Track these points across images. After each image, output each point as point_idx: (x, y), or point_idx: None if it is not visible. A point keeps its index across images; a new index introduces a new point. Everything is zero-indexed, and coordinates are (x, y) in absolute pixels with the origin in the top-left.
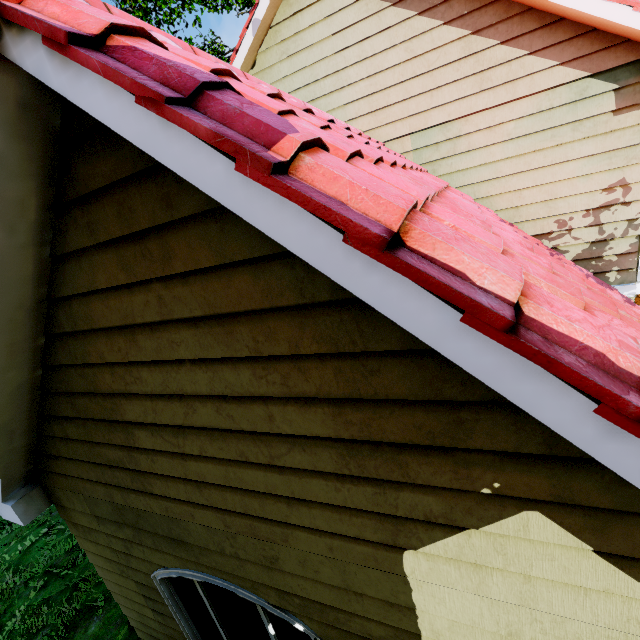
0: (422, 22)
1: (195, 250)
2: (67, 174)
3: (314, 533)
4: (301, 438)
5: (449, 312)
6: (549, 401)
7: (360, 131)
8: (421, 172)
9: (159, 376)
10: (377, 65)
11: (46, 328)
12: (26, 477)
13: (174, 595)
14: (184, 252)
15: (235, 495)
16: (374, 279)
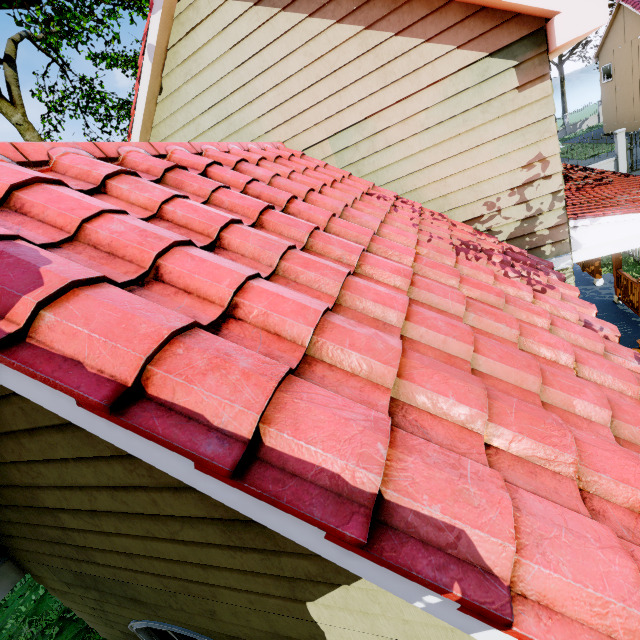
0: (315, 24)
1: None
2: None
3: (233, 590)
4: (186, 517)
5: (185, 460)
6: (293, 528)
7: (278, 143)
8: (329, 187)
9: (54, 471)
10: (281, 73)
11: None
12: None
13: (155, 639)
14: None
15: (160, 562)
16: (119, 433)
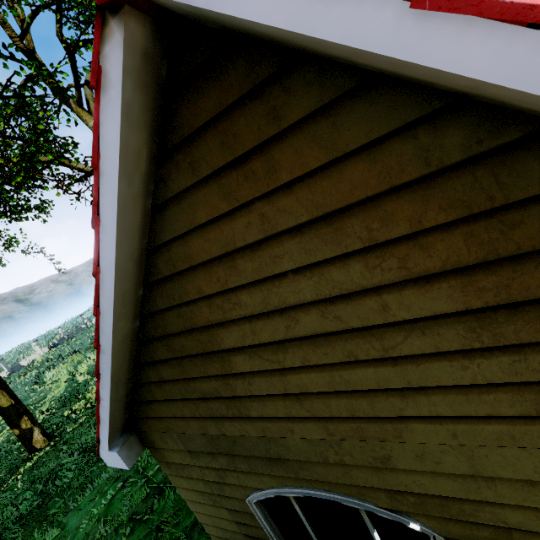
0: None
1: (303, 154)
2: (170, 122)
3: (433, 422)
4: (420, 321)
5: None
6: None
7: None
8: None
9: (259, 295)
10: None
11: (145, 278)
12: (123, 426)
13: (268, 517)
14: (290, 160)
15: (340, 400)
16: None
